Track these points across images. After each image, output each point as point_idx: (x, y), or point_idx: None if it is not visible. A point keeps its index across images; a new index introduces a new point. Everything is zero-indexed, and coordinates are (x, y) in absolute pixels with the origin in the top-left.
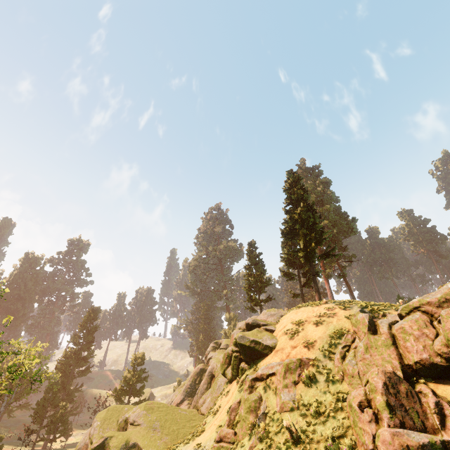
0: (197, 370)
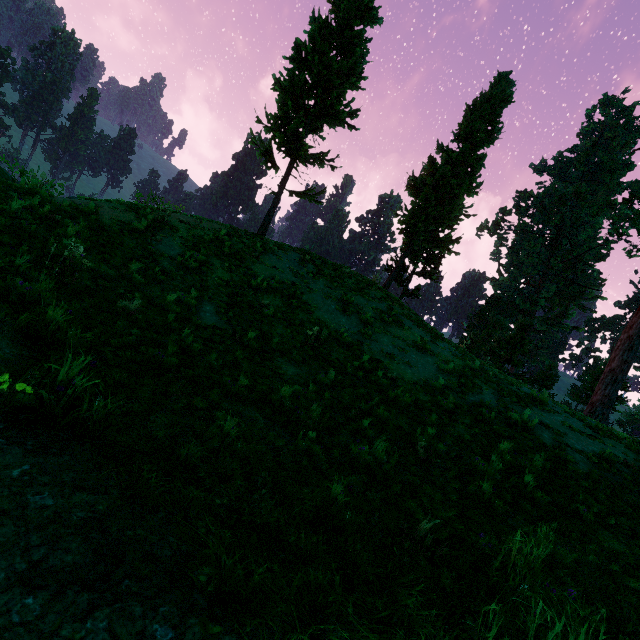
0: None
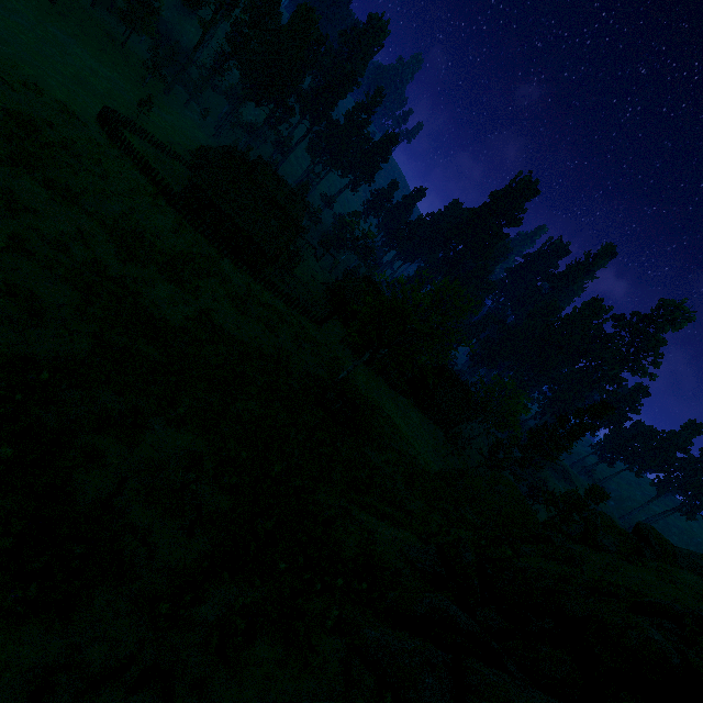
0: None
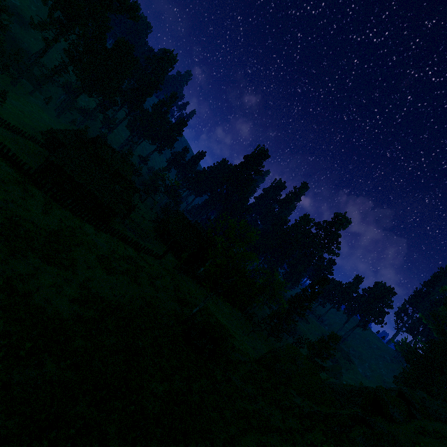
0: (366, 388)
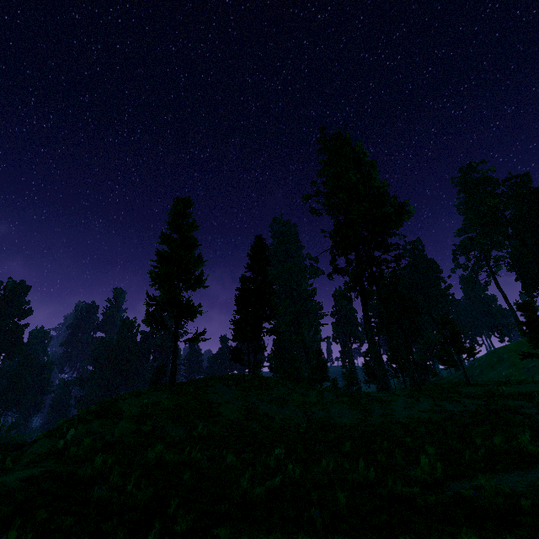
0: None
